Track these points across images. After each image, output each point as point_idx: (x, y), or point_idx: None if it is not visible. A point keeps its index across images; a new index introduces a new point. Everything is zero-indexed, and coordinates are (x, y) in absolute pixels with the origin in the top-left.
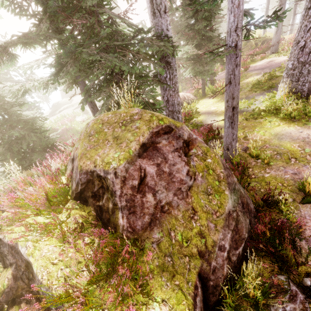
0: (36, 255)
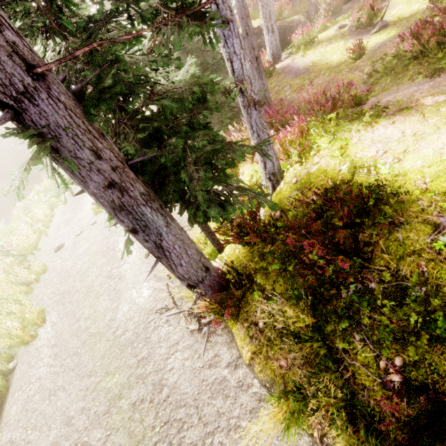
0: (254, 24)
